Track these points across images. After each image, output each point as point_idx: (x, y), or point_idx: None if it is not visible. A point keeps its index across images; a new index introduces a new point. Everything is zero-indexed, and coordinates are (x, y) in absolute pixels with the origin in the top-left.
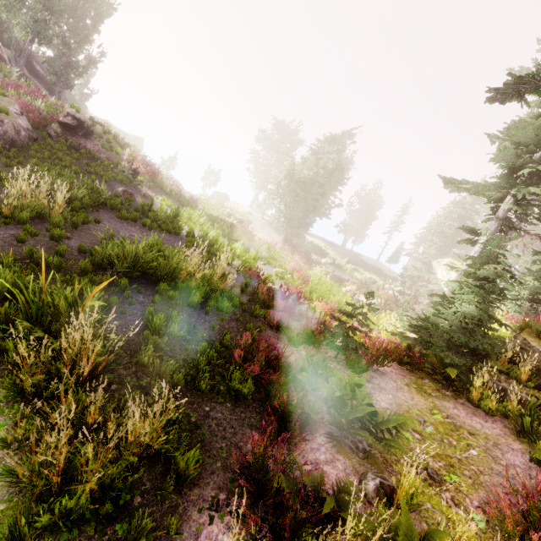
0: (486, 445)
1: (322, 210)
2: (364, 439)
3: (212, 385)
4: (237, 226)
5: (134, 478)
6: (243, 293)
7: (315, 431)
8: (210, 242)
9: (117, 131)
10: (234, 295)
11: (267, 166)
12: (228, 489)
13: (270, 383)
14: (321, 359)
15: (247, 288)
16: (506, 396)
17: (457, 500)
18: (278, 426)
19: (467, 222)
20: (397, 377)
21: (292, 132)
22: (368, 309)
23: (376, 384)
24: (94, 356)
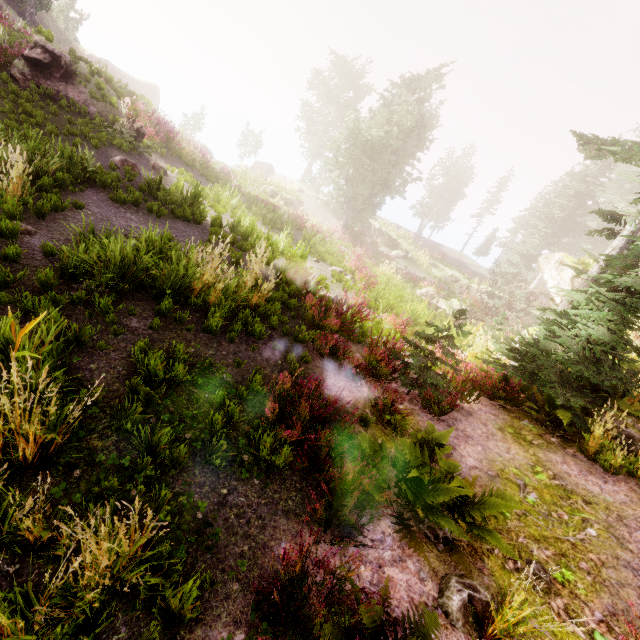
0: (607, 519)
1: (394, 185)
2: (448, 531)
3: (233, 452)
4: (281, 210)
5: (98, 630)
6: (285, 307)
7: (378, 512)
8: (243, 233)
9: (123, 76)
10: (271, 312)
11: (323, 124)
12: (249, 623)
13: (316, 447)
14: (389, 402)
15: (290, 300)
16: (632, 446)
17: (573, 612)
18: (325, 516)
19: (585, 202)
20: (488, 418)
21: (356, 73)
22: (457, 333)
23: (460, 430)
24: (33, 436)
